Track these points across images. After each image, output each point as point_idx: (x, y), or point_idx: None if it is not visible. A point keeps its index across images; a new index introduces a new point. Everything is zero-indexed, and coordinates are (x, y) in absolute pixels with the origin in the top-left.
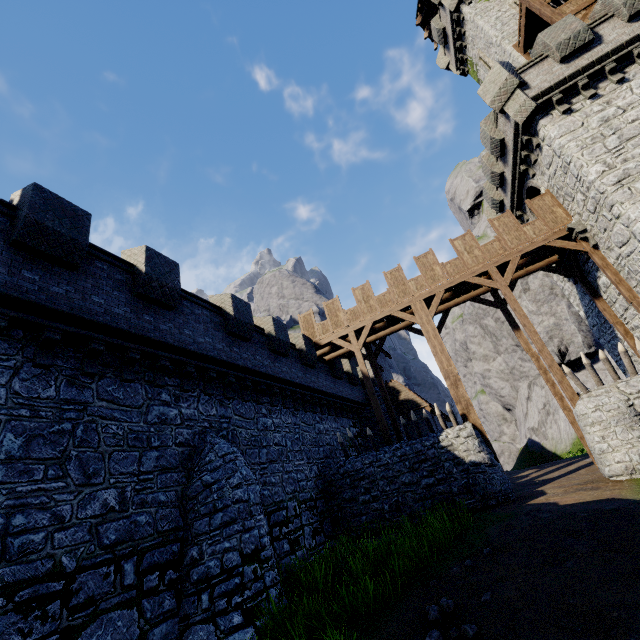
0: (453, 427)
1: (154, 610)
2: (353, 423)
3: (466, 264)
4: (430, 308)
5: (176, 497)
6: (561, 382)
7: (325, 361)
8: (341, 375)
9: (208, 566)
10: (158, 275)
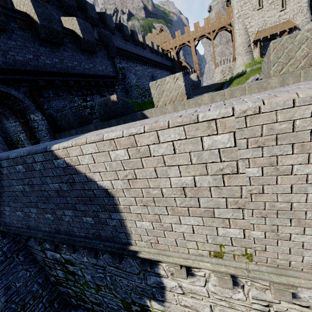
0: (193, 74)
1: None
2: (169, 73)
3: (206, 29)
4: (194, 42)
5: None
6: (215, 64)
7: (164, 54)
8: (168, 58)
9: None
10: (144, 43)
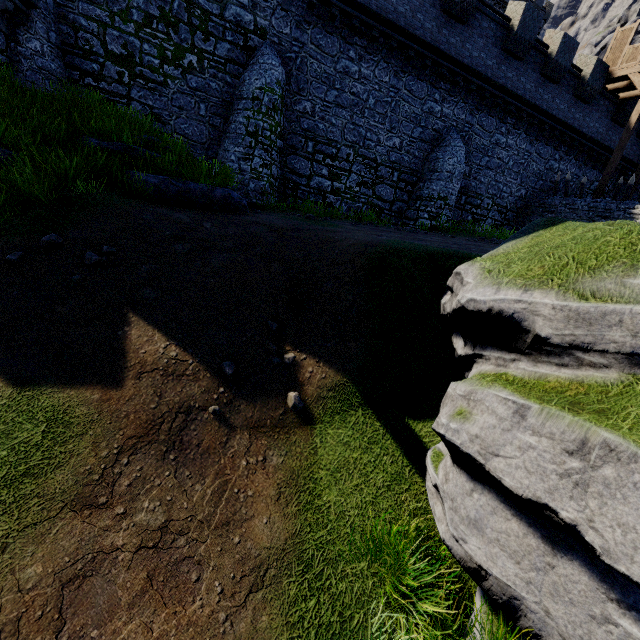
0: None
1: (399, 196)
2: None
3: None
4: None
5: (422, 157)
6: None
7: (617, 99)
8: (626, 122)
9: (423, 192)
10: None
